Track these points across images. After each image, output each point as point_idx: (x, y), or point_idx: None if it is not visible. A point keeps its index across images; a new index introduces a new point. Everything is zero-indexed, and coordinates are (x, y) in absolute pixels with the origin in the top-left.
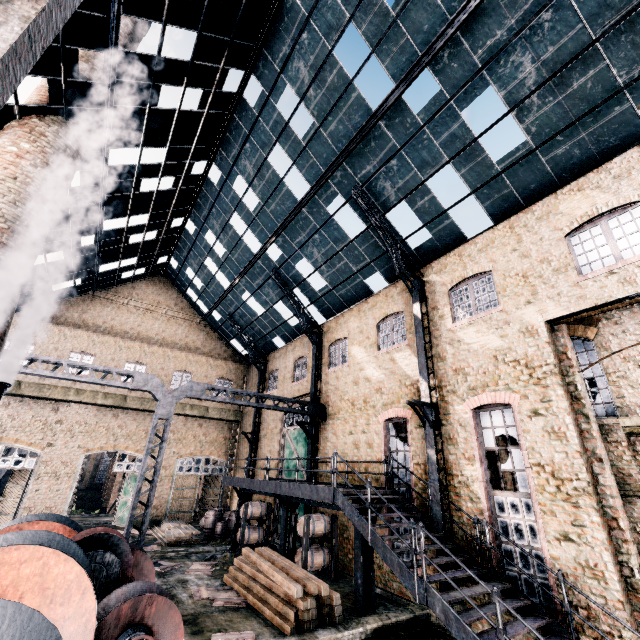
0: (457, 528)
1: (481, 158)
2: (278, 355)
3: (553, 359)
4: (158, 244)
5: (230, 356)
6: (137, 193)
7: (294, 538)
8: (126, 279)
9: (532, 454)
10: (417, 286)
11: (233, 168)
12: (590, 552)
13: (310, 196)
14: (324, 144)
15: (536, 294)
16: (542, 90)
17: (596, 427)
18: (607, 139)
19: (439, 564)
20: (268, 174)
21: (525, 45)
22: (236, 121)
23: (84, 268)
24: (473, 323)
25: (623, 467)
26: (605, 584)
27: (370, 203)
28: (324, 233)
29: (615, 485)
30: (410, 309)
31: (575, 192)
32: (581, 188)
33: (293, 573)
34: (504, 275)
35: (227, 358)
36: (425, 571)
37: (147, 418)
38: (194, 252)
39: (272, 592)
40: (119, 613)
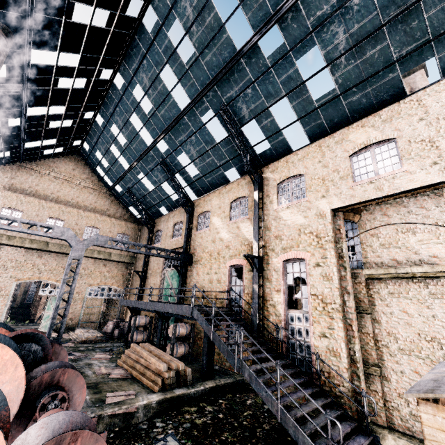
0: (266, 331)
1: (306, 96)
2: (163, 220)
3: (332, 233)
4: (73, 130)
5: (128, 218)
6: (55, 88)
7: (166, 338)
8: (47, 155)
9: (312, 289)
10: (258, 180)
11: (133, 78)
12: (335, 343)
13: (190, 108)
14: (201, 70)
15: (328, 192)
16: (348, 54)
17: (349, 274)
18: (382, 94)
19: (253, 351)
20: (160, 87)
21: (341, 20)
22: (136, 41)
23: (12, 143)
24: (289, 207)
25: (361, 297)
26: (340, 359)
27: (231, 118)
28: (198, 136)
29: (354, 307)
30: (252, 195)
31: (359, 127)
32: (363, 125)
33: (163, 357)
34: (311, 178)
35: (126, 219)
36: (241, 354)
37: (65, 259)
38: (102, 139)
39: (148, 369)
40: (42, 379)
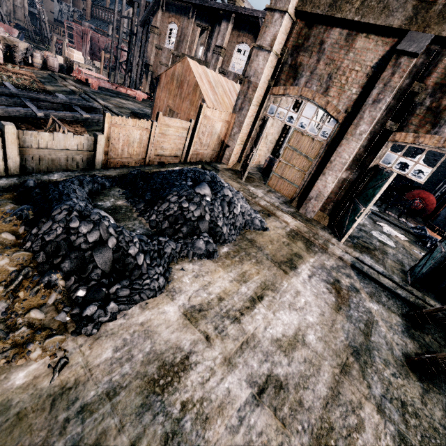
0: None
1: None
2: None
3: None
4: None
5: None
6: None
7: None
8: None
9: None
10: None
11: None
12: None
13: None
14: None
15: None
16: None
17: None
18: None
19: None
20: None
21: None
22: None
23: None
24: None
25: None
26: None
27: None
28: None
29: None
30: None
31: None
32: None
33: None
34: None
35: None
36: None
37: None
38: None
39: None
40: None
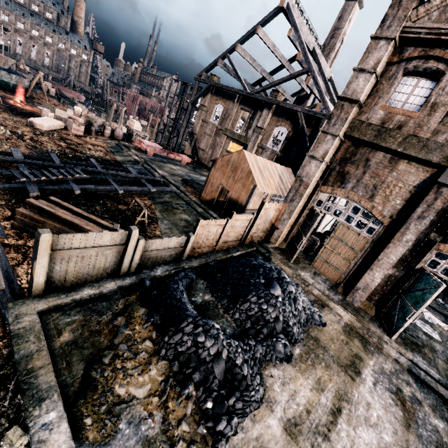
0: None
1: None
2: None
3: None
4: None
5: None
6: None
7: None
8: None
9: None
10: None
11: None
12: None
13: None
14: None
15: None
16: None
17: None
18: None
19: None
20: None
21: None
22: None
23: None
24: None
25: None
26: None
27: None
28: None
29: None
30: None
31: None
32: None
33: None
34: None
35: None
36: None
37: None
38: None
39: None
40: None
